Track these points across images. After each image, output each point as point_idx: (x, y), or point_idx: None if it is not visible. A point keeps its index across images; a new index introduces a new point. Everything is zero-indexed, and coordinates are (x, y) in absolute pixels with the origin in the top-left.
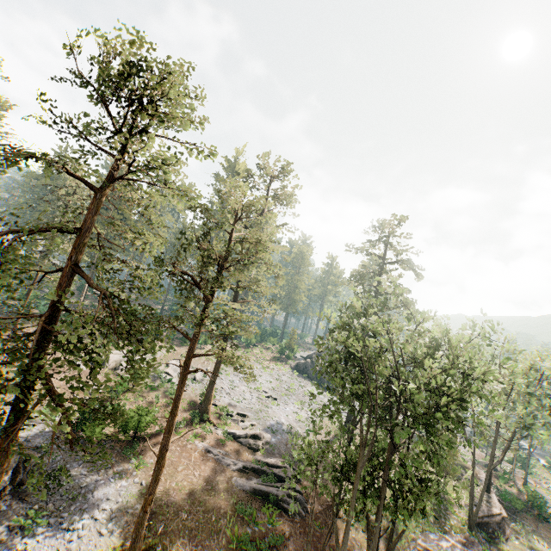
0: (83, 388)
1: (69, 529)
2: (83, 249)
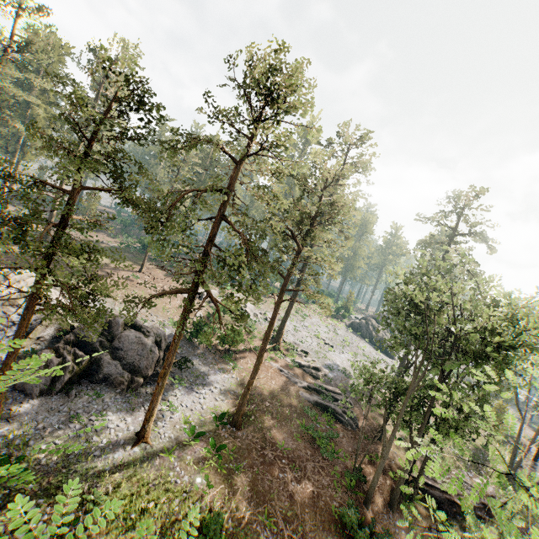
0: (238, 291)
1: (197, 392)
2: (227, 204)
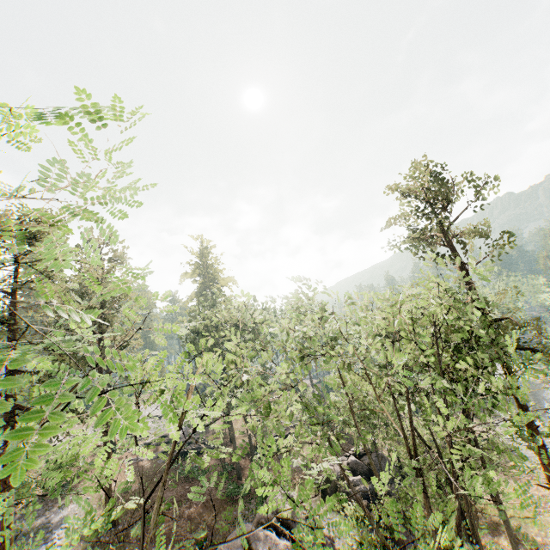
0: None
1: (47, 541)
2: (15, 330)
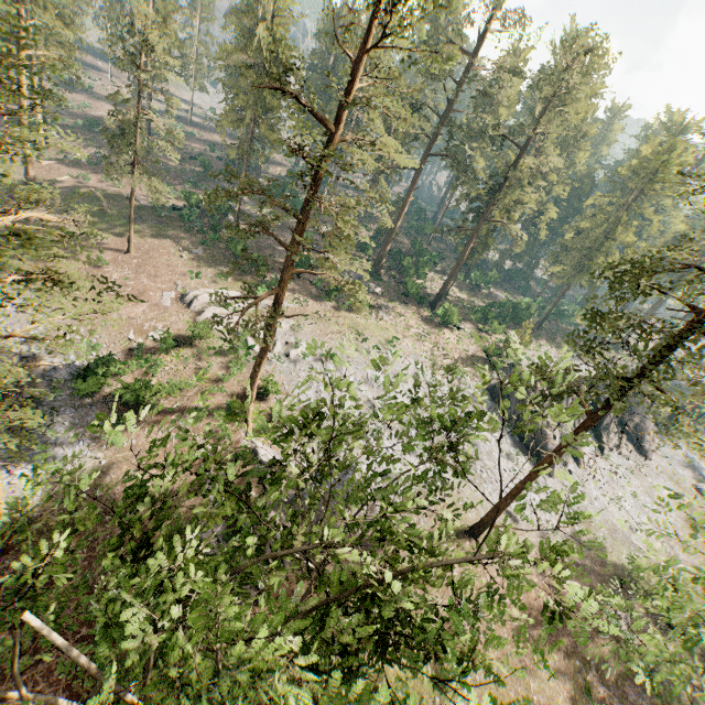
0: None
1: (11, 471)
2: None
